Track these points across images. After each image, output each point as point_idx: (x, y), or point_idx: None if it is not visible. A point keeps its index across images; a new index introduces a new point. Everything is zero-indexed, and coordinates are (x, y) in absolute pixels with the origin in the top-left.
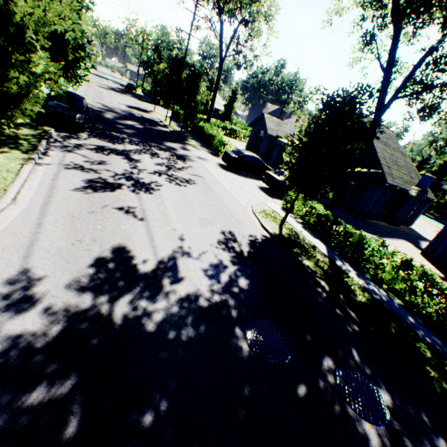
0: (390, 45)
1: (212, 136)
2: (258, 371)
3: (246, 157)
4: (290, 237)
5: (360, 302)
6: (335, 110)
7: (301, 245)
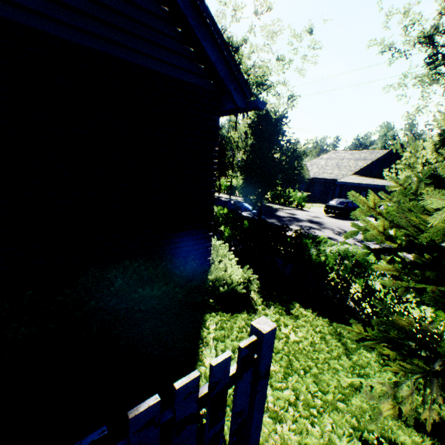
0: None
1: (286, 195)
2: None
3: (348, 204)
4: None
5: None
6: None
7: None
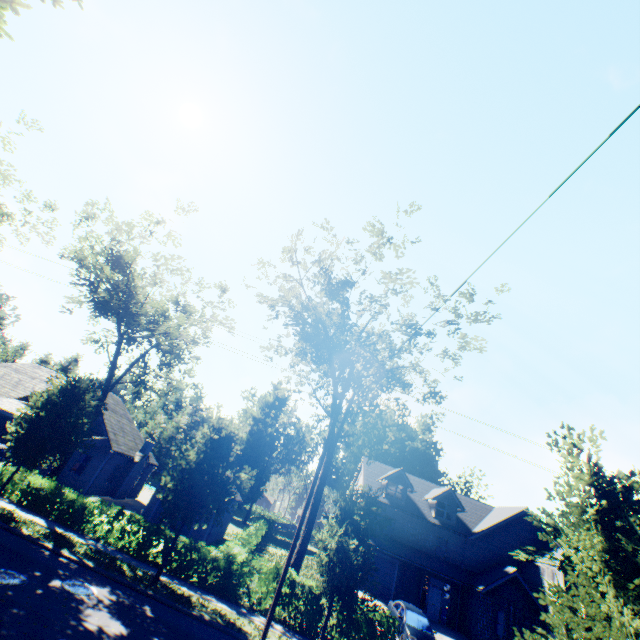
0: (117, 349)
1: None
2: (7, 588)
3: None
4: (5, 514)
5: (82, 550)
6: (73, 392)
7: (19, 520)
